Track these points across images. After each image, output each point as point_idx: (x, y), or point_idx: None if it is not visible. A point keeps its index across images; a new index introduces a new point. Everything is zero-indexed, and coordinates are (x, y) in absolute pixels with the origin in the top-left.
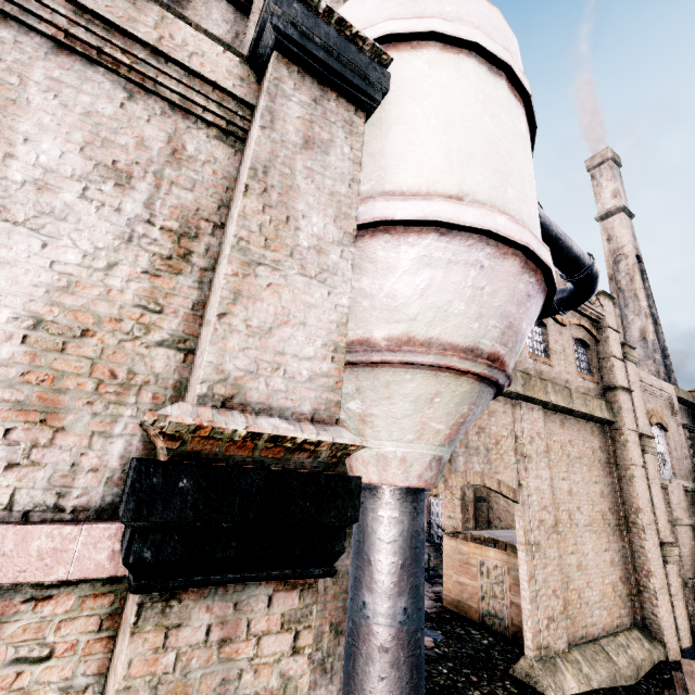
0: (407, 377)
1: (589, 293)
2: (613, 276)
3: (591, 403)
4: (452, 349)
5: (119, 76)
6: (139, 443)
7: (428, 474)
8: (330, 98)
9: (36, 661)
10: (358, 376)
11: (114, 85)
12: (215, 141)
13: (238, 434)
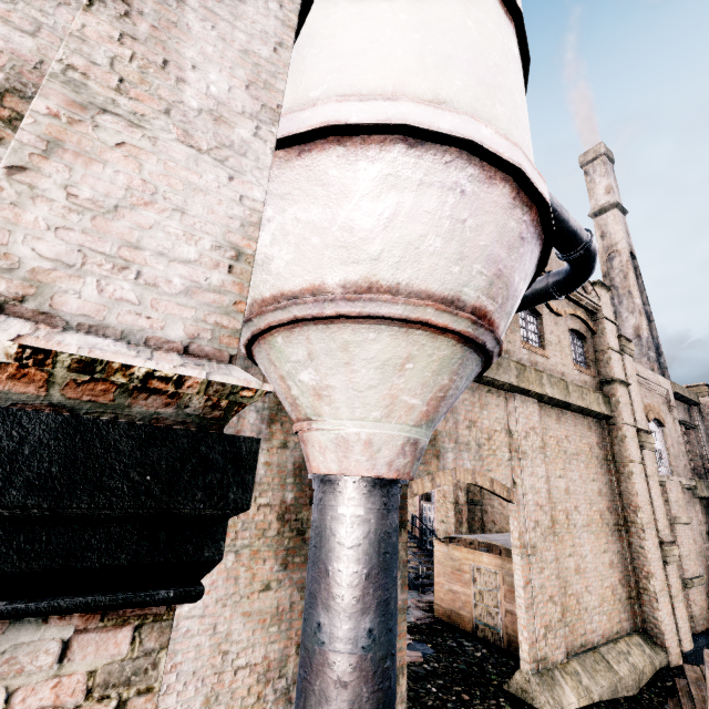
0: (371, 336)
1: (586, 274)
2: (606, 273)
3: (588, 397)
4: (426, 298)
5: None
6: None
7: (400, 461)
8: None
9: None
10: (310, 337)
11: None
12: None
13: (1, 350)
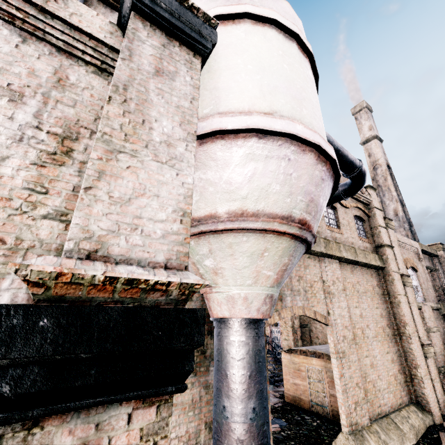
0: (244, 239)
1: (361, 185)
2: (374, 178)
3: (369, 256)
4: (273, 217)
5: (15, 26)
6: (24, 295)
7: (264, 307)
8: (175, 45)
9: None
10: (210, 241)
11: (11, 32)
12: (92, 75)
13: (97, 279)
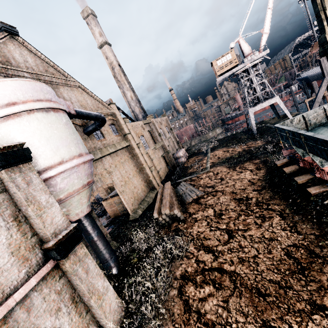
0: (73, 199)
1: (104, 123)
2: (114, 75)
3: (121, 144)
4: (79, 189)
5: None
6: (42, 251)
7: (88, 209)
8: (22, 167)
9: (54, 278)
10: (62, 205)
11: None
12: None
13: (61, 238)
